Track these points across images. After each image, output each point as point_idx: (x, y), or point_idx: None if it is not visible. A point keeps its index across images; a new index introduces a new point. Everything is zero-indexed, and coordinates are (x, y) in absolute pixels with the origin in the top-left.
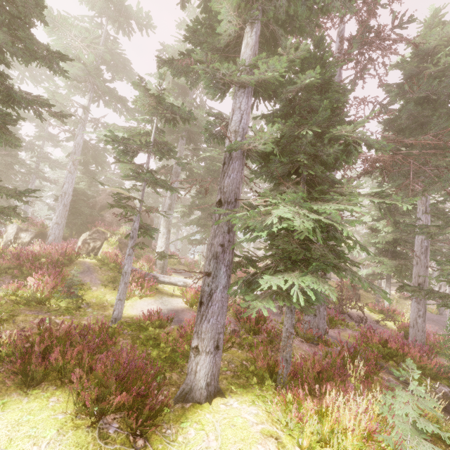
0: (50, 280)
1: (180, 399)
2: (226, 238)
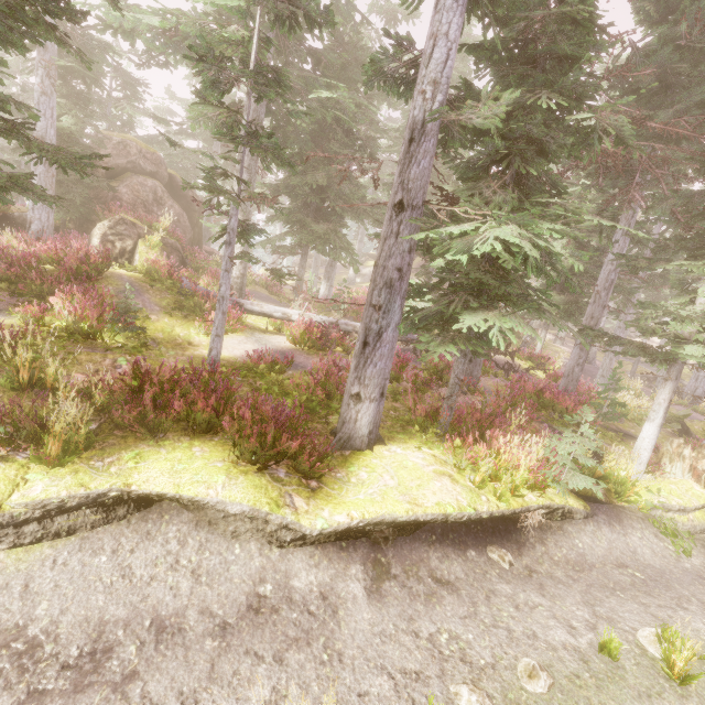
0: (95, 303)
1: (338, 447)
2: (405, 260)
